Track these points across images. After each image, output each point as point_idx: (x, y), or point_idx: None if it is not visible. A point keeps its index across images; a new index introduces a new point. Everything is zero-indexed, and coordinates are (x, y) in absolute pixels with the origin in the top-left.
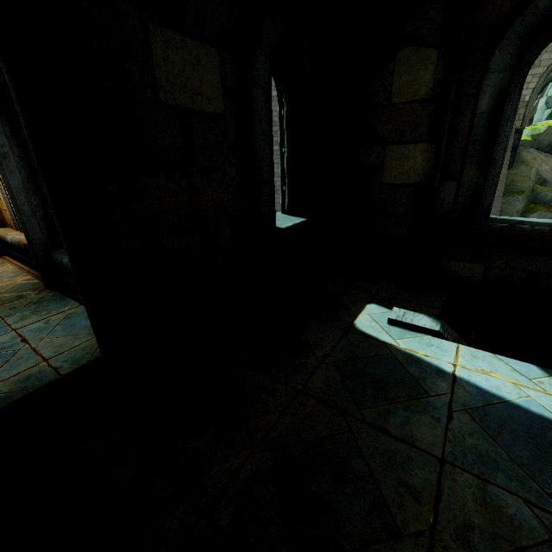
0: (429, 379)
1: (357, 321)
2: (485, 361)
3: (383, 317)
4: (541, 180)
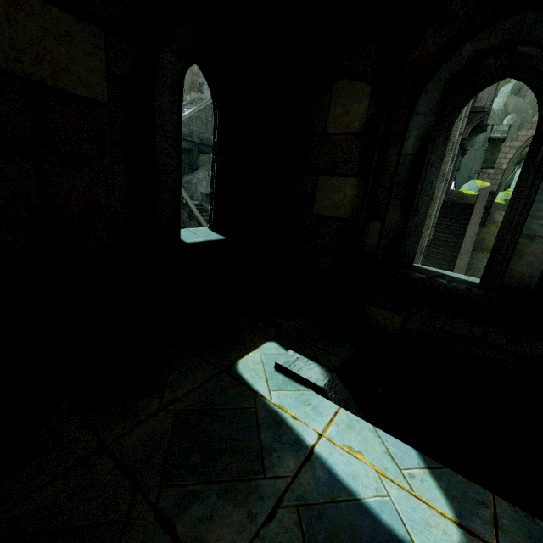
0: (277, 452)
1: (242, 360)
2: (359, 436)
3: (274, 360)
4: None
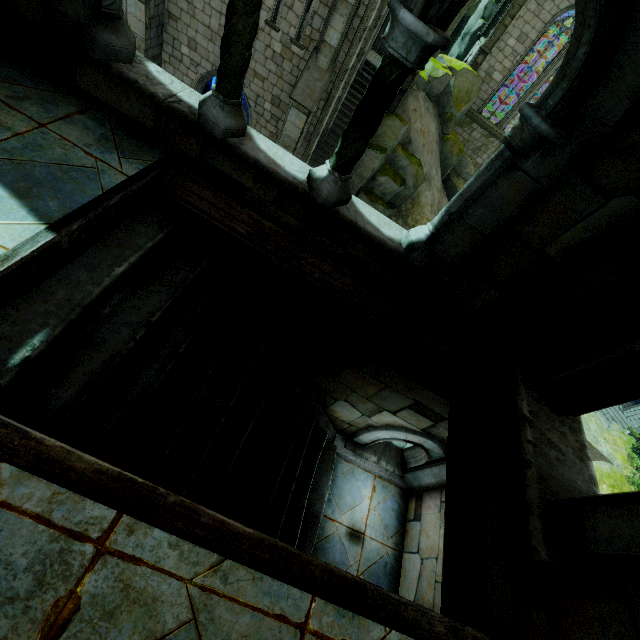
0: None
1: None
2: None
3: None
4: (407, 140)
